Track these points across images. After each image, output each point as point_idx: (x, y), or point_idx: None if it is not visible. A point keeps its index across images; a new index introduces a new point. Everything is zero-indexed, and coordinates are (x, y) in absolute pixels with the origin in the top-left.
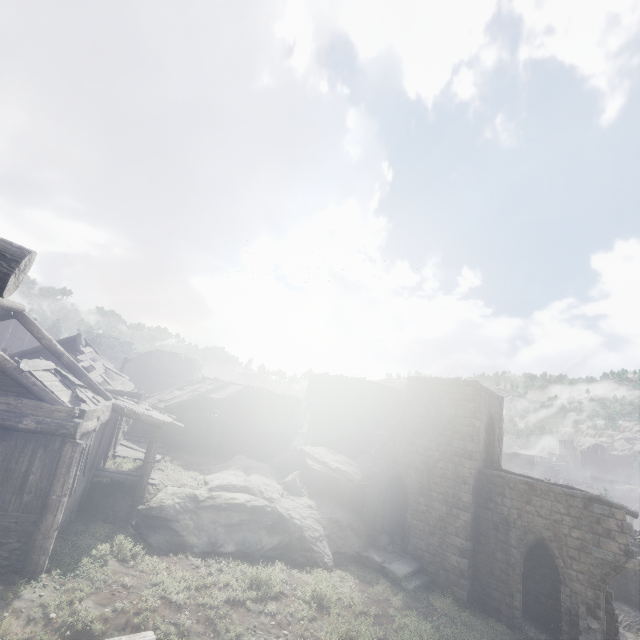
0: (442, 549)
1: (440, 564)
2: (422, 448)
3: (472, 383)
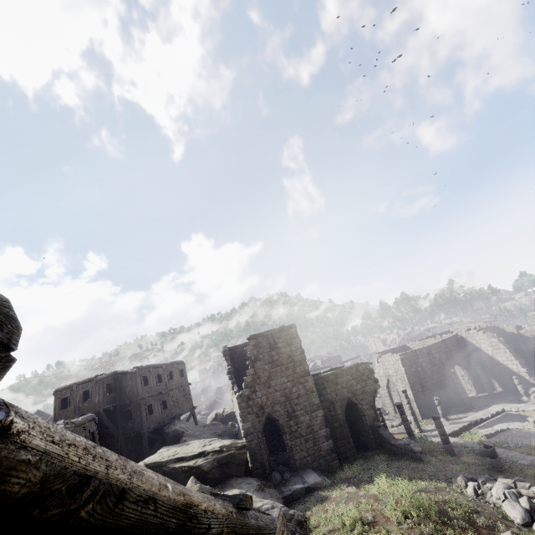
0: (316, 445)
1: (319, 456)
2: (278, 385)
3: (293, 326)
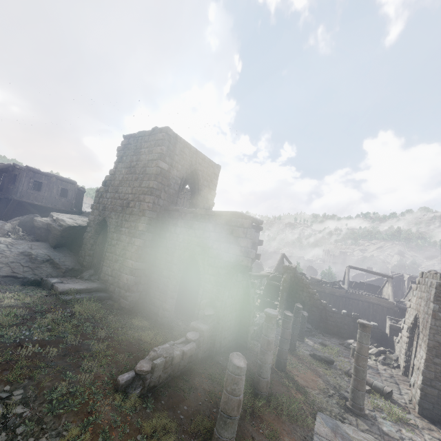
0: (120, 272)
1: (117, 284)
2: (123, 193)
3: (164, 129)
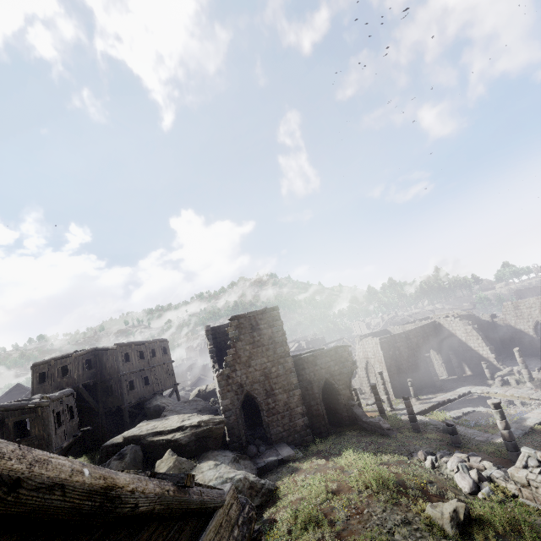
0: (292, 421)
1: (294, 431)
2: (258, 365)
3: (276, 308)
